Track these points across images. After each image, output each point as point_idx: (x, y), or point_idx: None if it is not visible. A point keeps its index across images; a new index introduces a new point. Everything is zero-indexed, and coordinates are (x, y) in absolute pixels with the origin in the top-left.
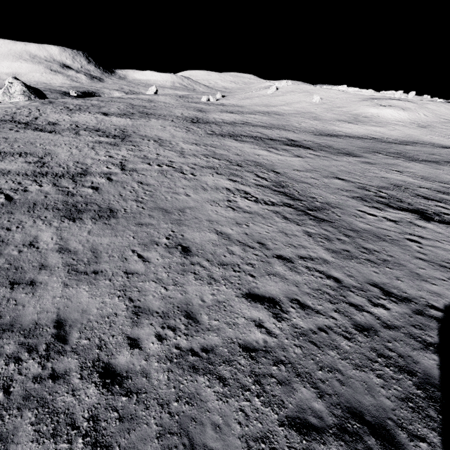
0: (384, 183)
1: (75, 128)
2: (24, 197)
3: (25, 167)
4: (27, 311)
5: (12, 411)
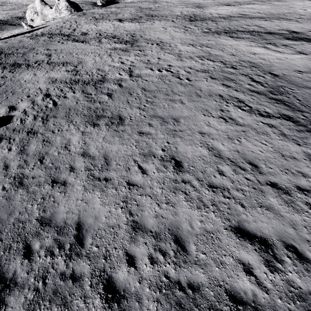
0: None
1: (99, 36)
2: (63, 103)
3: (65, 76)
4: (60, 209)
5: (46, 302)
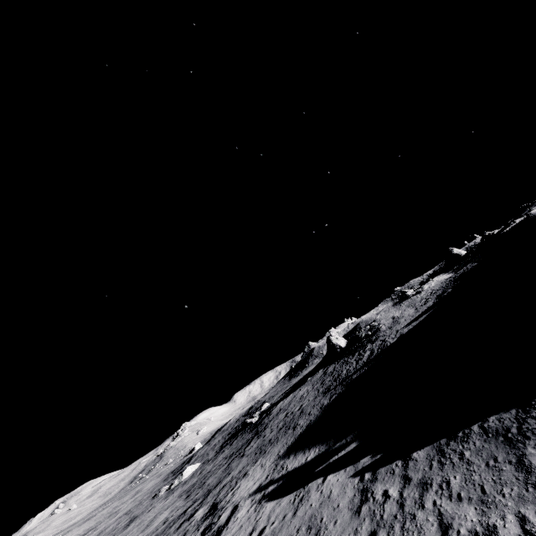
0: None
1: None
2: None
3: None
4: None
5: None
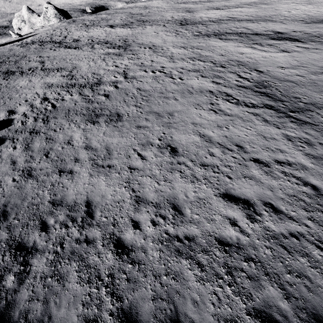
0: None
1: (91, 42)
2: (62, 105)
3: (61, 80)
4: (69, 193)
5: (65, 260)
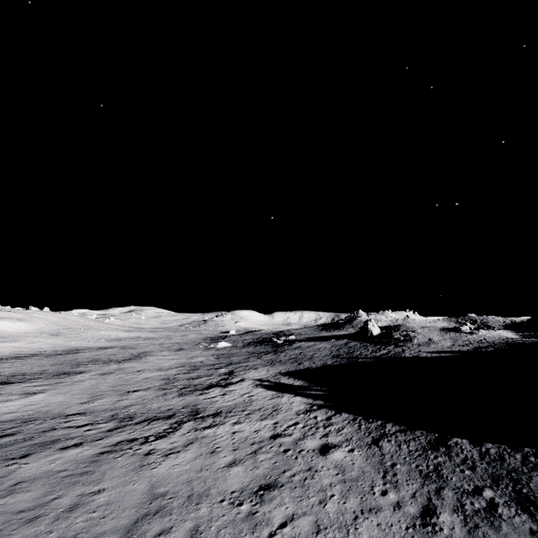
0: (160, 381)
1: None
2: None
3: None
4: None
5: None
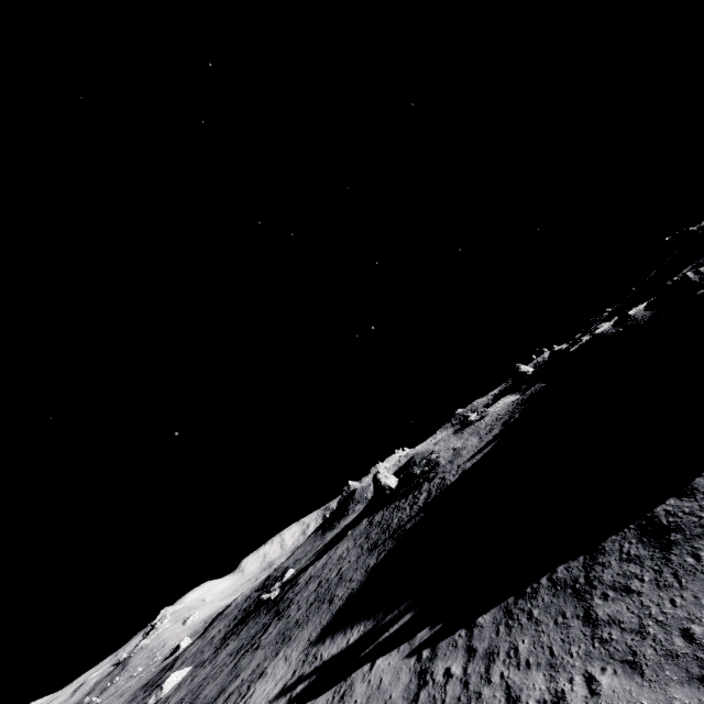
0: None
1: None
2: None
3: None
4: None
5: None
